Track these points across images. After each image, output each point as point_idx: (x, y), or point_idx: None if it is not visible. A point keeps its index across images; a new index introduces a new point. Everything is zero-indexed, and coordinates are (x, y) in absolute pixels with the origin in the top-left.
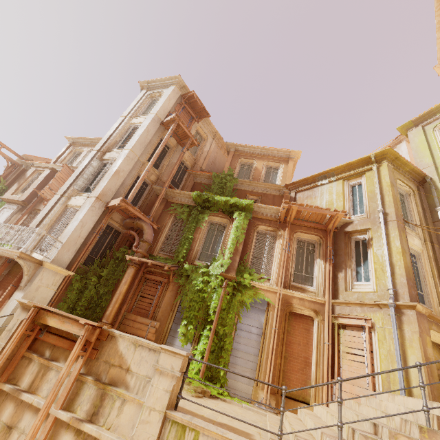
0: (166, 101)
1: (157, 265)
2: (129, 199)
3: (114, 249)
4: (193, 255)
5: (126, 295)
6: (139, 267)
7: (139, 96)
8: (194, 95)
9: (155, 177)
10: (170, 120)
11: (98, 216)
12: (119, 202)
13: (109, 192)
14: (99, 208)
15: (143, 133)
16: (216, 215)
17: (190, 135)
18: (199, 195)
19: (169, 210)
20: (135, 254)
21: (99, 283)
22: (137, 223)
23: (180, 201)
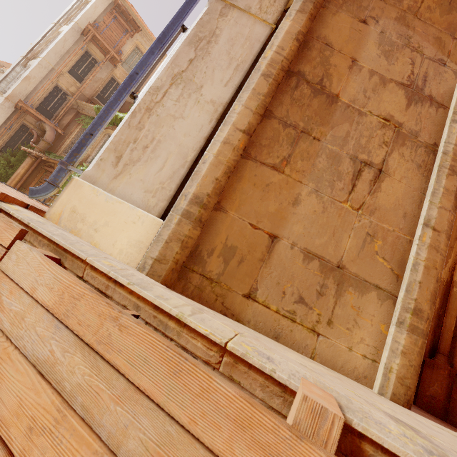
0: (91, 8)
1: (40, 156)
2: (30, 102)
3: (26, 145)
4: (84, 158)
5: (29, 179)
6: (35, 159)
7: (74, 1)
8: (120, 3)
9: (76, 89)
10: (87, 30)
11: (9, 114)
12: (18, 103)
13: (20, 95)
14: (9, 108)
15: (59, 42)
16: (111, 128)
17: (109, 49)
18: (98, 108)
19: (78, 120)
20: (34, 149)
21: (9, 167)
22: (43, 125)
23: (87, 113)
